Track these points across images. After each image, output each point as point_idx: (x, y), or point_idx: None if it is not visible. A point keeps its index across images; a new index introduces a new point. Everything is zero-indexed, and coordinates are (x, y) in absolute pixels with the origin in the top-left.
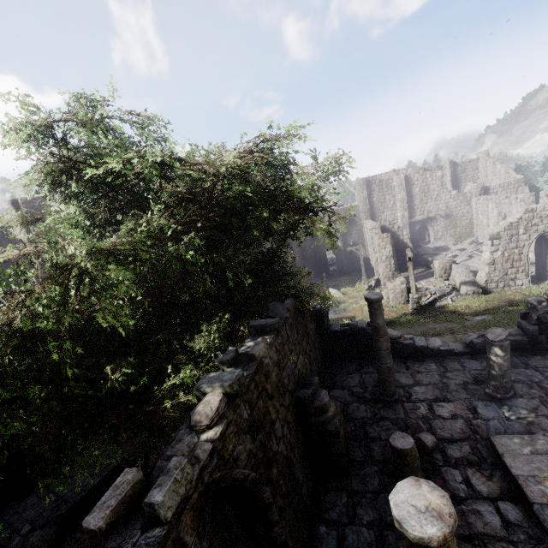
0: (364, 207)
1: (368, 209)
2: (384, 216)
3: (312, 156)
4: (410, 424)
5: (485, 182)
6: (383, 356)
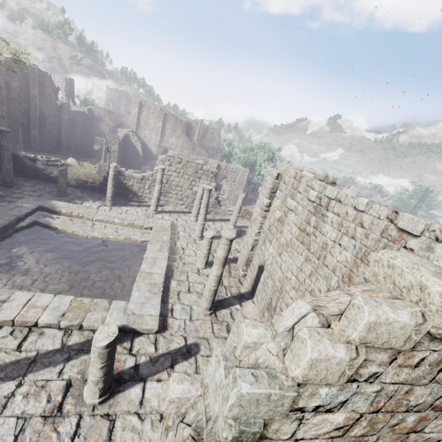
0: (133, 120)
1: (135, 122)
2: (145, 132)
3: (3, 41)
4: (3, 192)
5: (213, 144)
6: (4, 161)
